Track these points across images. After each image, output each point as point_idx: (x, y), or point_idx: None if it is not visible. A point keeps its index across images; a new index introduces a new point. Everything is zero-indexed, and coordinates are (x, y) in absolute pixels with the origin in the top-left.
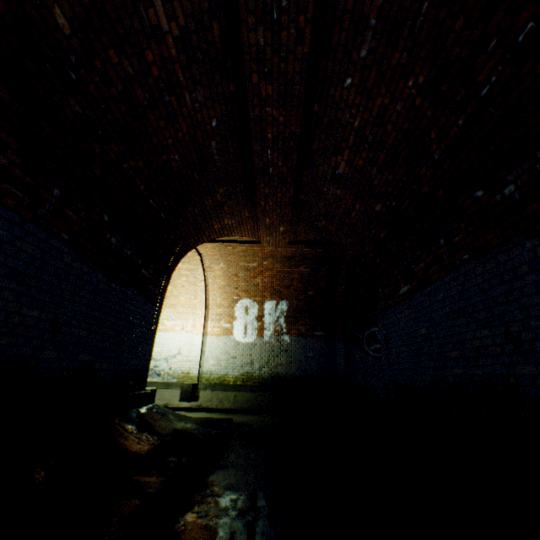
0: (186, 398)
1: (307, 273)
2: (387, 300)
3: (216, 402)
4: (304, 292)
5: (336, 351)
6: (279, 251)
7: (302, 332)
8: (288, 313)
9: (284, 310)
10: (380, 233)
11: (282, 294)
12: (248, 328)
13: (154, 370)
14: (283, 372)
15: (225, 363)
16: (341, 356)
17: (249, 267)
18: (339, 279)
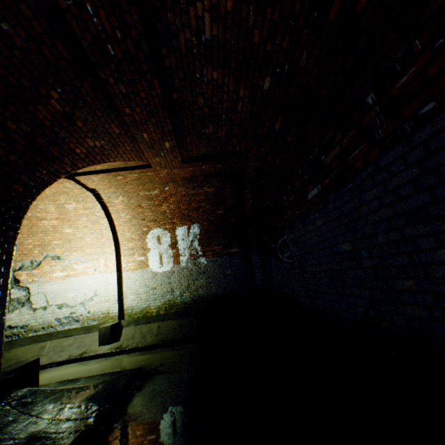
0: (106, 341)
1: (213, 193)
2: (294, 210)
3: (138, 338)
4: (213, 212)
5: (252, 264)
6: (177, 174)
7: (218, 252)
8: (201, 236)
9: (197, 233)
10: (275, 123)
11: (192, 217)
12: (163, 257)
13: (72, 317)
14: (204, 294)
15: (145, 296)
16: (258, 268)
17: (151, 196)
18: (246, 194)
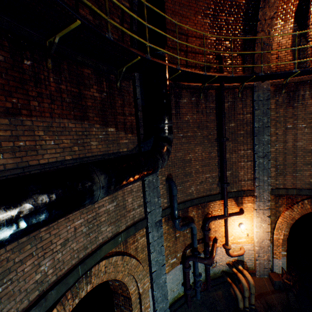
0: None
1: None
2: None
3: None
4: None
5: None
6: None
7: None
8: None
9: None
10: None
11: None
12: None
13: None
14: None
15: None
16: None
17: None
18: None
